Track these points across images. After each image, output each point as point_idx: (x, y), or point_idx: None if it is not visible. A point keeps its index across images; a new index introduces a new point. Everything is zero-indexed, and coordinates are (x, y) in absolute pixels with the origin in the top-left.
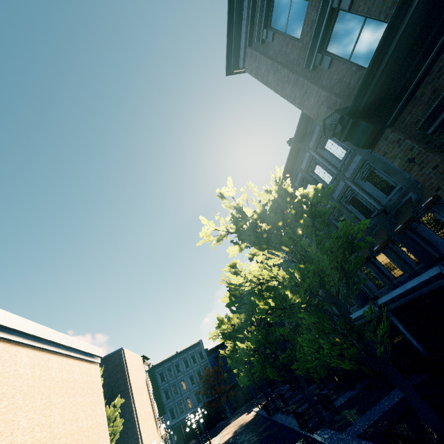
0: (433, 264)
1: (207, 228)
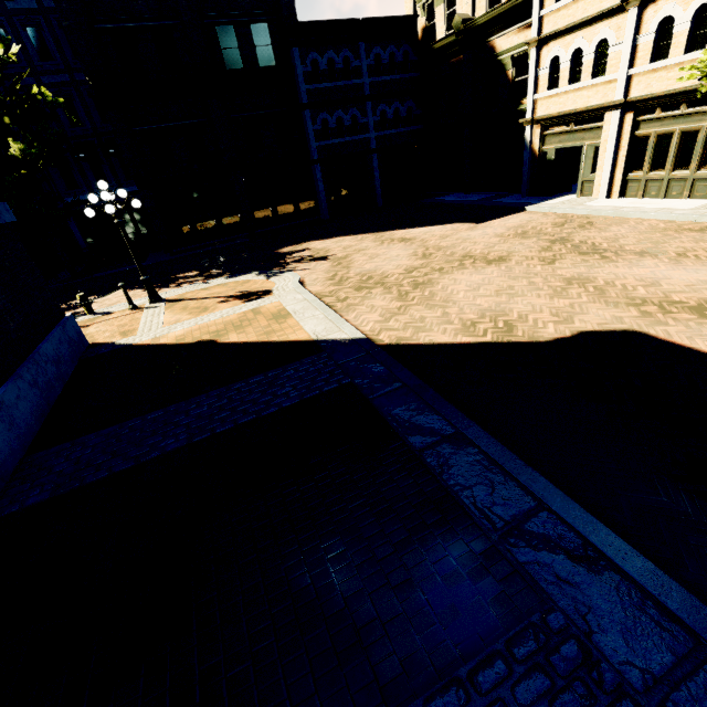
0: None
1: None
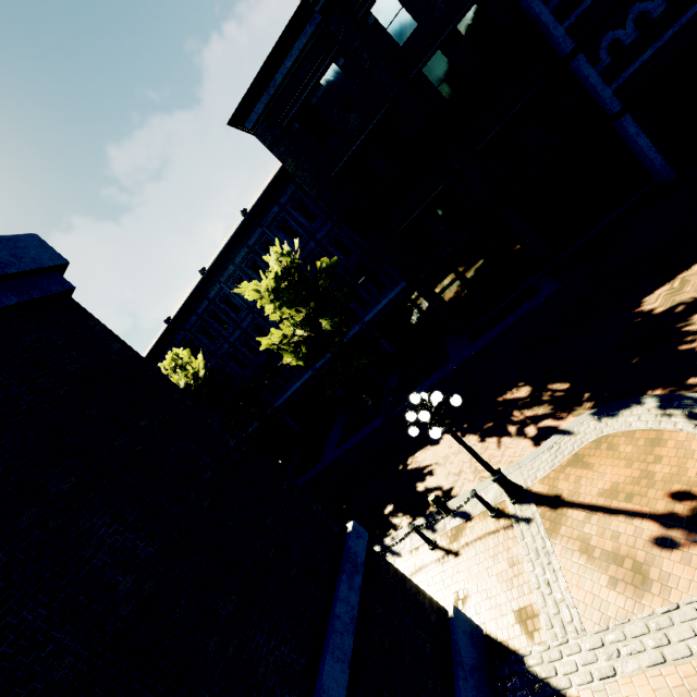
0: (354, 326)
1: (264, 283)
